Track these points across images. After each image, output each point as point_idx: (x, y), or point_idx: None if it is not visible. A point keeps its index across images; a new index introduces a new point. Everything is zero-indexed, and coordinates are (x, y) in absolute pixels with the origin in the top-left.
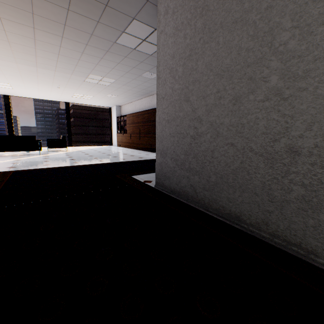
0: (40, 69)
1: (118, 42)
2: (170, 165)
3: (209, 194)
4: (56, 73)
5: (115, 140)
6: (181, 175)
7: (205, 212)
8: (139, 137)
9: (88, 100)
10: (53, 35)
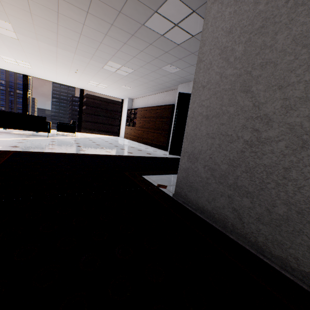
0: (60, 50)
1: (146, 24)
2: (202, 175)
3: (269, 231)
4: (75, 56)
5: (122, 132)
6: (218, 192)
7: (256, 255)
8: (148, 132)
9: (102, 90)
10: (78, 8)
